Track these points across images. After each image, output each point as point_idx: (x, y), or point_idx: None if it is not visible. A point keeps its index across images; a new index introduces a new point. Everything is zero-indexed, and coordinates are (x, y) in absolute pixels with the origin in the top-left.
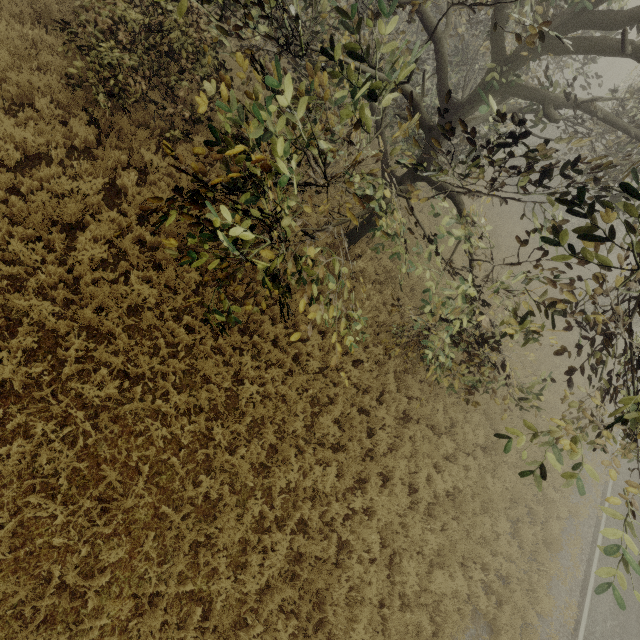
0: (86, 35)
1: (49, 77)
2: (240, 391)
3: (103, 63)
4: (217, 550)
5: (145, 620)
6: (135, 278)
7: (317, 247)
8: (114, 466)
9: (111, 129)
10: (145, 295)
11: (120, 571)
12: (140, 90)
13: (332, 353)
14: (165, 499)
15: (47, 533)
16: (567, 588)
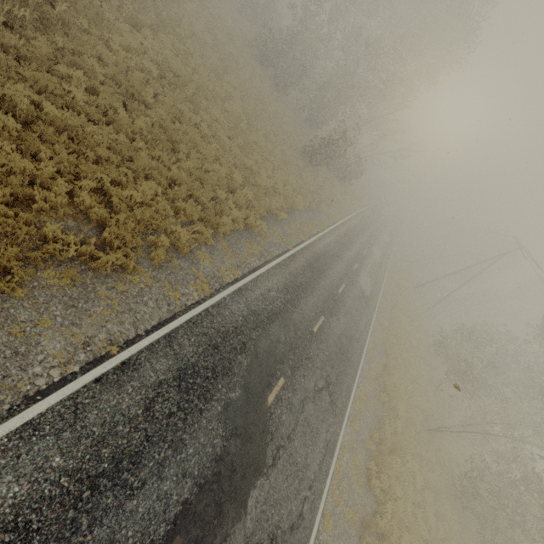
0: None
1: None
2: None
3: None
4: None
5: None
6: None
7: None
8: None
9: None
10: None
11: None
12: None
13: None
14: None
15: None
16: (234, 264)
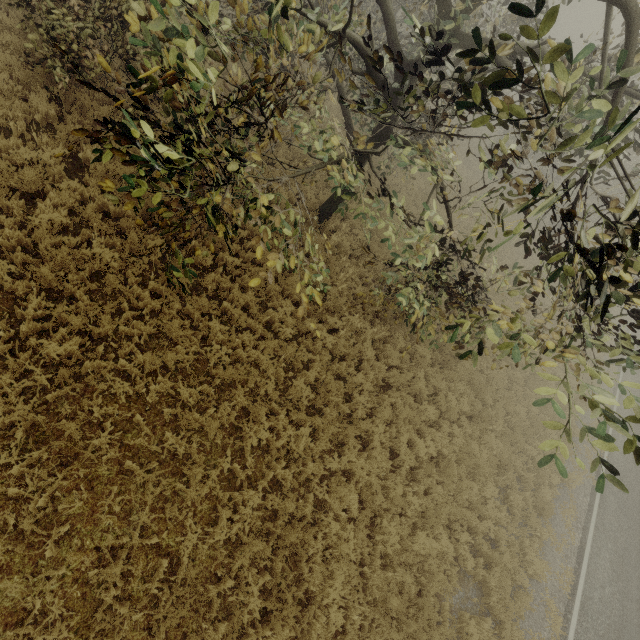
0: (38, 7)
1: (8, 55)
2: (209, 355)
3: (57, 35)
4: (186, 507)
5: (107, 570)
6: (98, 244)
7: (269, 193)
8: (74, 421)
9: (73, 106)
10: (107, 259)
11: (82, 525)
12: (100, 66)
13: (306, 321)
14: (130, 457)
15: (4, 485)
16: (562, 555)
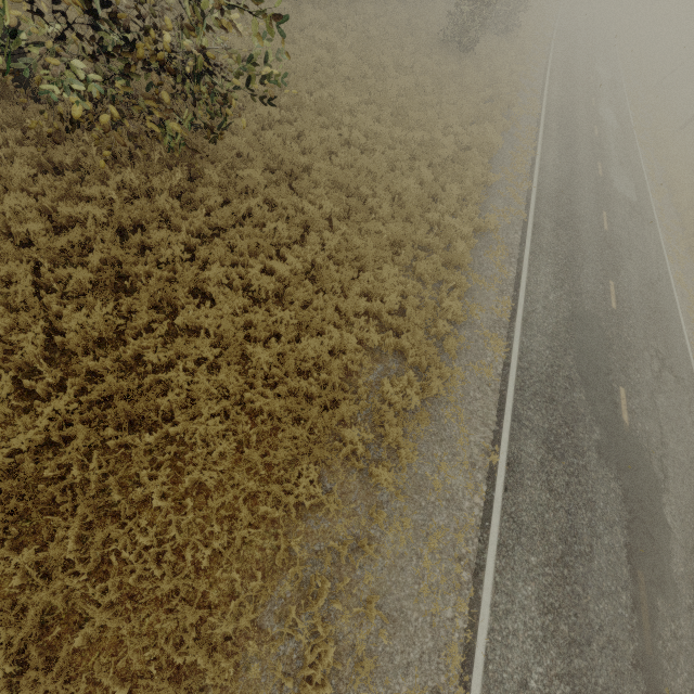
0: None
1: None
2: None
3: None
4: None
5: None
6: None
7: None
8: None
9: None
10: None
11: None
12: None
13: (61, 208)
14: None
15: None
16: (497, 292)
